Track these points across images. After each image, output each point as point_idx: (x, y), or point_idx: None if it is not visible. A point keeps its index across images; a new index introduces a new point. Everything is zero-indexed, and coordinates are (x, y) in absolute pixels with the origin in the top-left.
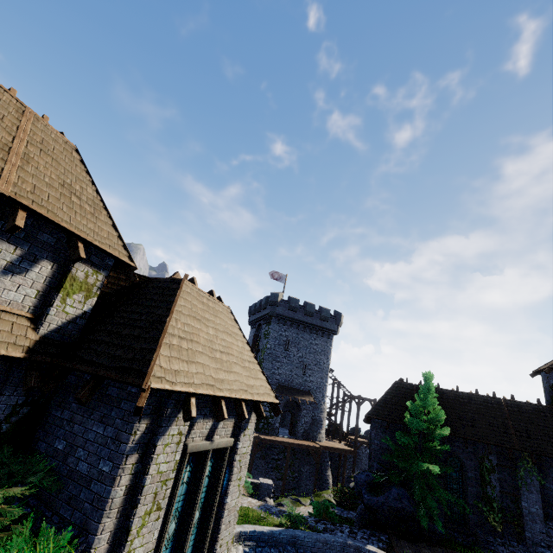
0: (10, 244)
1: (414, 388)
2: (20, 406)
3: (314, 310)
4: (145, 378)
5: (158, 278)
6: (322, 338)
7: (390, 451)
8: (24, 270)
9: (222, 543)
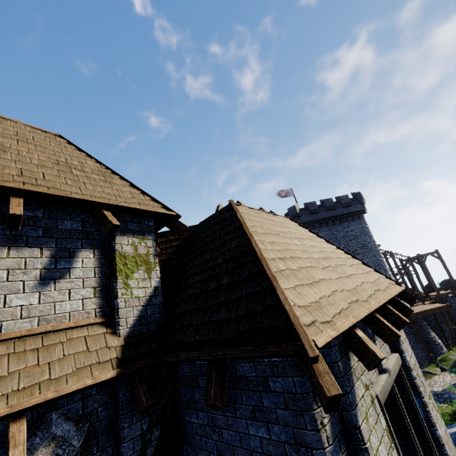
0: (32, 247)
1: None
2: (148, 432)
3: (333, 203)
4: (298, 336)
5: (205, 220)
6: (354, 222)
7: None
8: (65, 270)
9: None
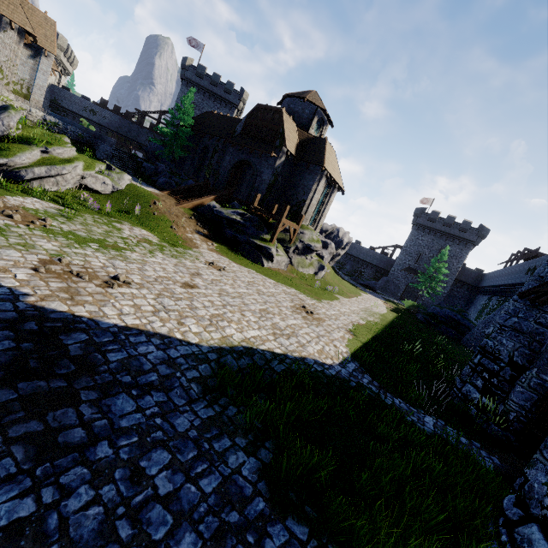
0: None
1: (212, 115)
2: None
3: (218, 81)
4: None
5: None
6: (225, 109)
7: (184, 145)
8: None
9: None
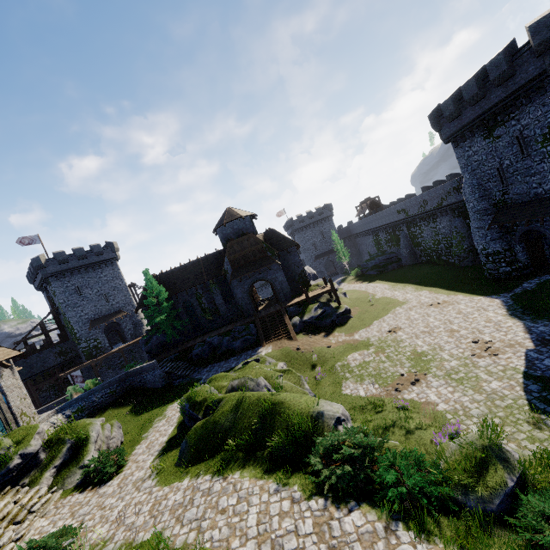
0: None
1: (158, 277)
2: None
3: (84, 252)
4: None
5: None
6: (108, 268)
7: None
8: None
9: (22, 417)
